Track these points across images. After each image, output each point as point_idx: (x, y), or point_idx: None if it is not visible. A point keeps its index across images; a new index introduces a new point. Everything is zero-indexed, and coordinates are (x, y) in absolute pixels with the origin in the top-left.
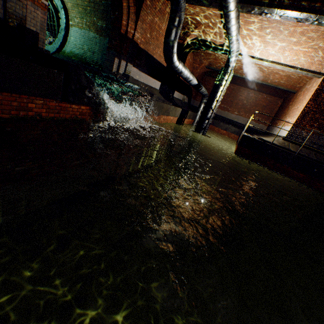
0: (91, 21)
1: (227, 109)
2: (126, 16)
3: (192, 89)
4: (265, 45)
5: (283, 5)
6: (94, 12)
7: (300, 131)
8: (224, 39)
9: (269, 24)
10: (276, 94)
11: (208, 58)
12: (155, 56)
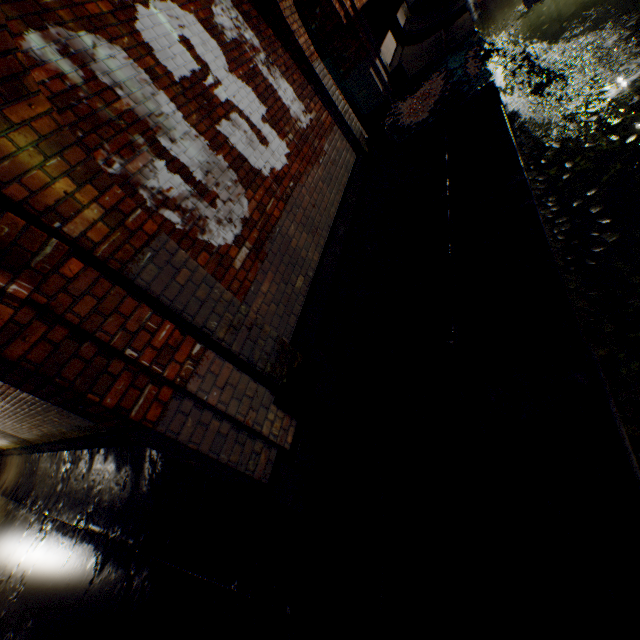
0: None
1: None
2: None
3: None
4: None
5: None
6: None
7: None
8: None
9: None
10: None
11: None
12: (363, 1)
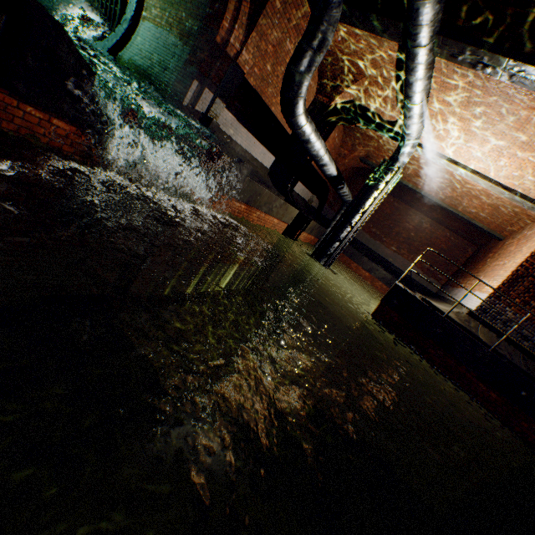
0: (178, 16)
1: (379, 238)
2: (232, 16)
3: (329, 189)
4: (467, 137)
5: (522, 53)
6: (185, 4)
7: (503, 307)
8: (398, 111)
9: (484, 95)
10: (466, 236)
11: (367, 145)
12: (273, 108)
